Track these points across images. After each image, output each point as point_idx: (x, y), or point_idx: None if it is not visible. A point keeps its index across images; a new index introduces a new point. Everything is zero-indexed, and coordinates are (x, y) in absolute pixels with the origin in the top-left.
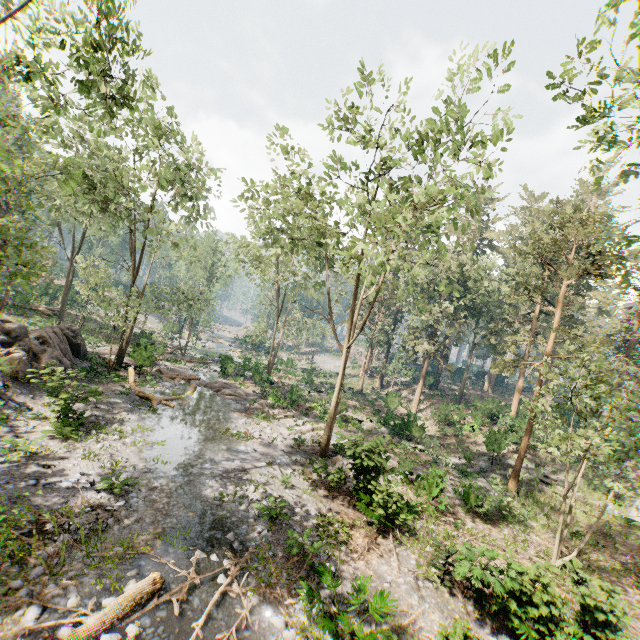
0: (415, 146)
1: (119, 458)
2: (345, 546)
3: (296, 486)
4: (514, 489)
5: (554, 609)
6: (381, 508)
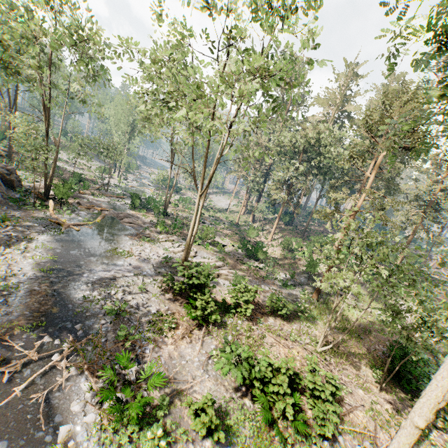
0: (252, 12)
1: (15, 267)
2: (165, 335)
3: (150, 291)
4: (316, 298)
5: (281, 389)
6: (201, 311)
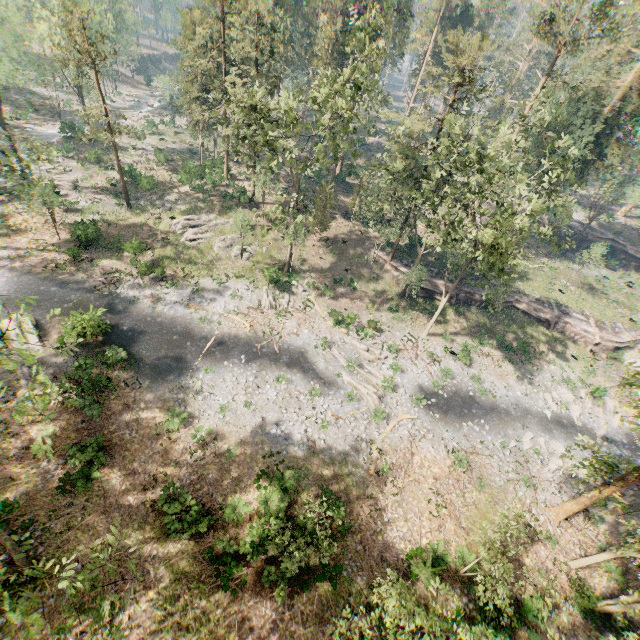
0: None
1: None
2: None
3: None
4: (127, 206)
5: None
6: None
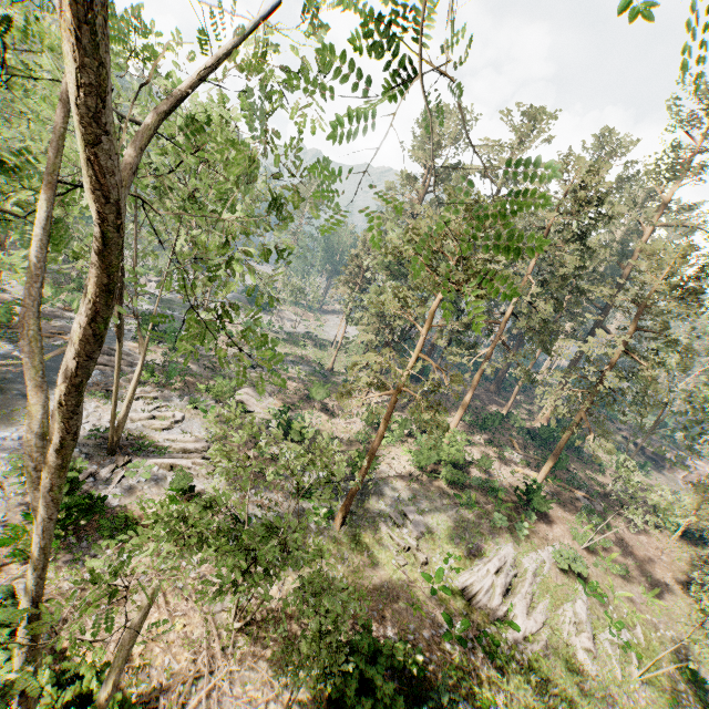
0: None
1: None
2: None
3: (5, 488)
4: (339, 523)
5: None
6: None
